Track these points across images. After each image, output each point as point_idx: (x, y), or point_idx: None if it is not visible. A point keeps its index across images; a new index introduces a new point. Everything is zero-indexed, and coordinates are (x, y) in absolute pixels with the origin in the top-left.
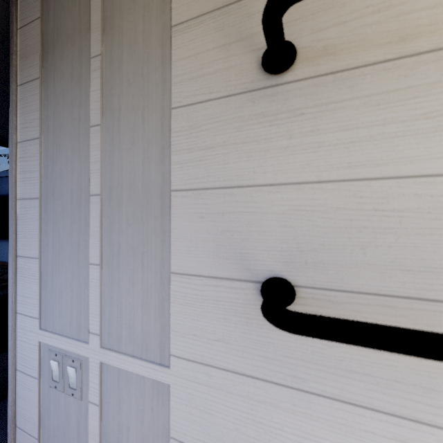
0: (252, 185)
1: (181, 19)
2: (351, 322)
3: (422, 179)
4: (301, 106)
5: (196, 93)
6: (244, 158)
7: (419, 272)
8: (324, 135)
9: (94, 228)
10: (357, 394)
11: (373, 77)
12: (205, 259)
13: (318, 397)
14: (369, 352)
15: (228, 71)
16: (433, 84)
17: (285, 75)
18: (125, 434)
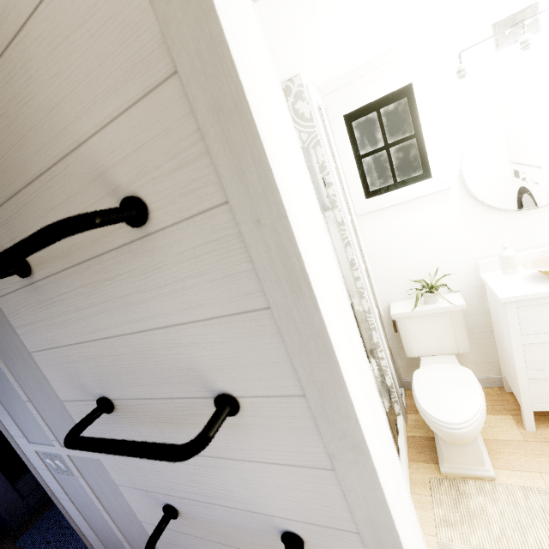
0: (62, 346)
1: None
2: (83, 440)
3: (122, 337)
4: (52, 296)
5: (1, 288)
6: (48, 330)
7: (147, 385)
8: (72, 314)
9: (12, 380)
10: None
11: (70, 278)
12: (71, 391)
13: None
14: (154, 427)
15: None
16: (95, 282)
17: (33, 276)
18: (102, 488)
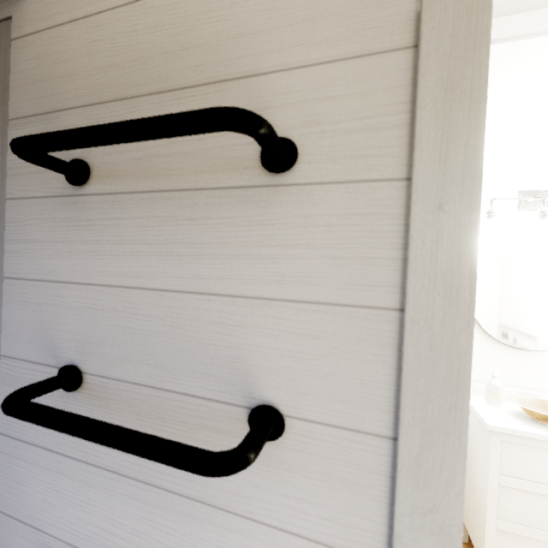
0: (60, 281)
1: (15, 114)
2: (40, 407)
3: (160, 292)
4: (93, 217)
5: (25, 189)
6: (56, 256)
7: (155, 366)
8: (106, 245)
9: None
10: (118, 464)
11: (136, 204)
12: (26, 345)
13: (95, 468)
14: None
15: (47, 174)
16: (168, 217)
17: (84, 188)
18: None
